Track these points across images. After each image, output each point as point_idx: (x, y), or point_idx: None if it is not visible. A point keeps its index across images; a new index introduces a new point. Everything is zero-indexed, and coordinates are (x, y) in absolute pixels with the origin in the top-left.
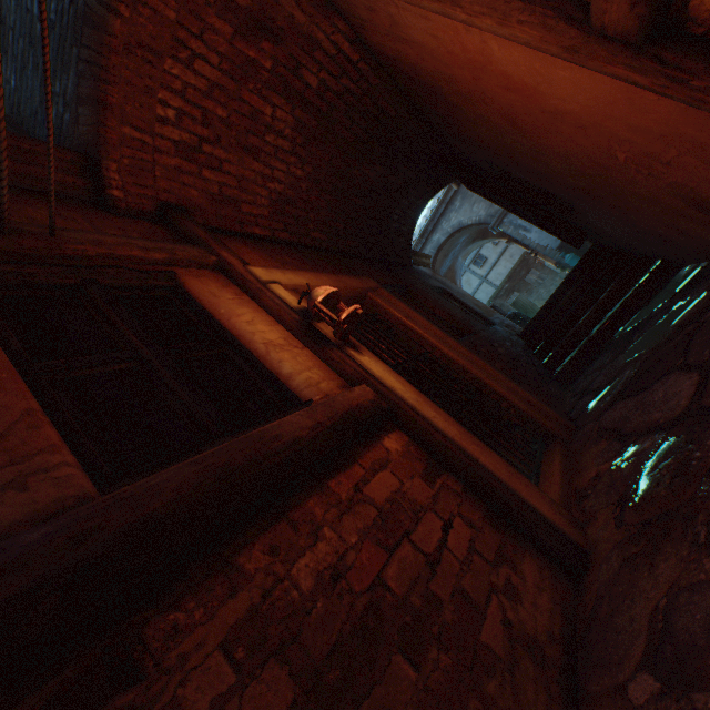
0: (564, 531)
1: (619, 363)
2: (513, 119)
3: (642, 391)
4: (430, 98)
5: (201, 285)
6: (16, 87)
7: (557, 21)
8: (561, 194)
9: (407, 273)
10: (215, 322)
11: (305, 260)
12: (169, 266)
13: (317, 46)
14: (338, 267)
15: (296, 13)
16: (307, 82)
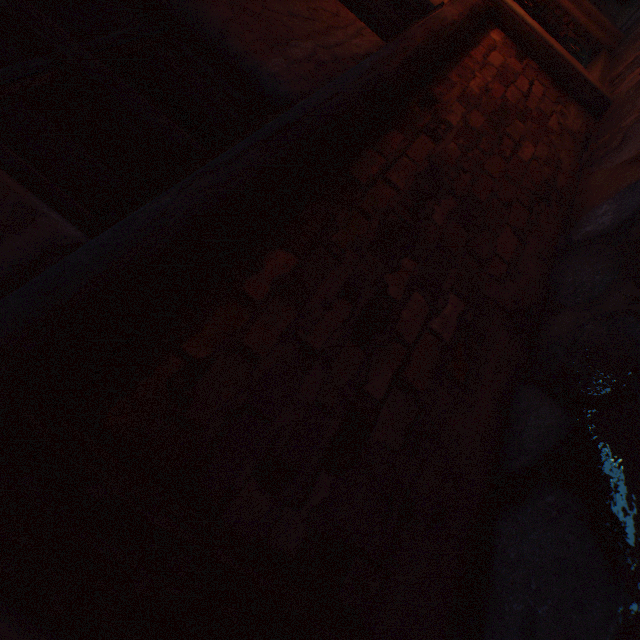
0: (599, 91)
1: None
2: None
3: None
4: None
5: None
6: None
7: None
8: None
9: None
10: None
11: None
12: None
13: None
14: None
15: None
16: None
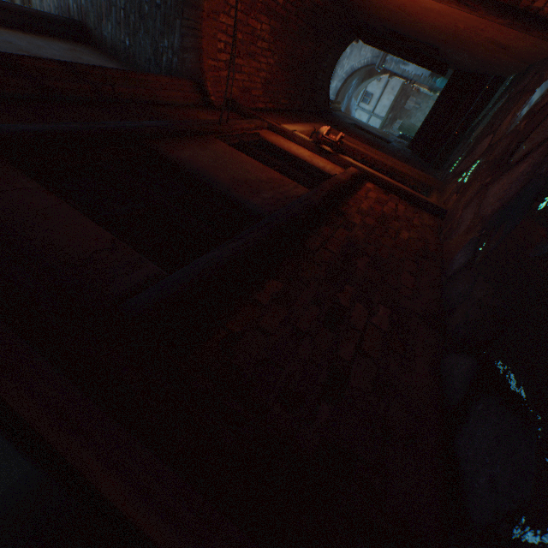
0: (437, 206)
1: (466, 145)
2: (403, 9)
3: (473, 151)
4: None
5: (270, 137)
6: (130, 45)
7: None
8: (432, 43)
9: (332, 117)
10: (284, 152)
11: (287, 119)
12: (255, 131)
13: None
14: (302, 120)
15: None
16: (278, 2)
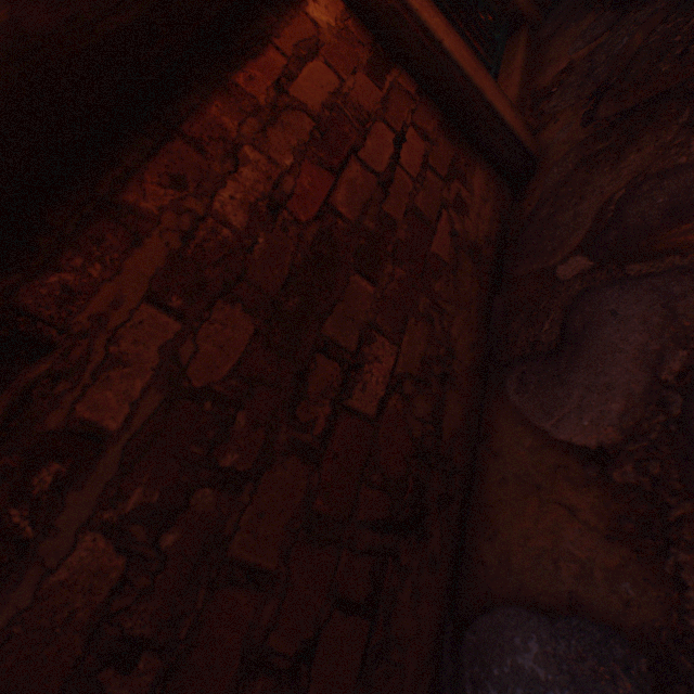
0: (520, 140)
1: None
2: None
3: None
4: None
5: None
6: None
7: None
8: None
9: None
10: None
11: None
12: None
13: None
14: None
15: None
16: None
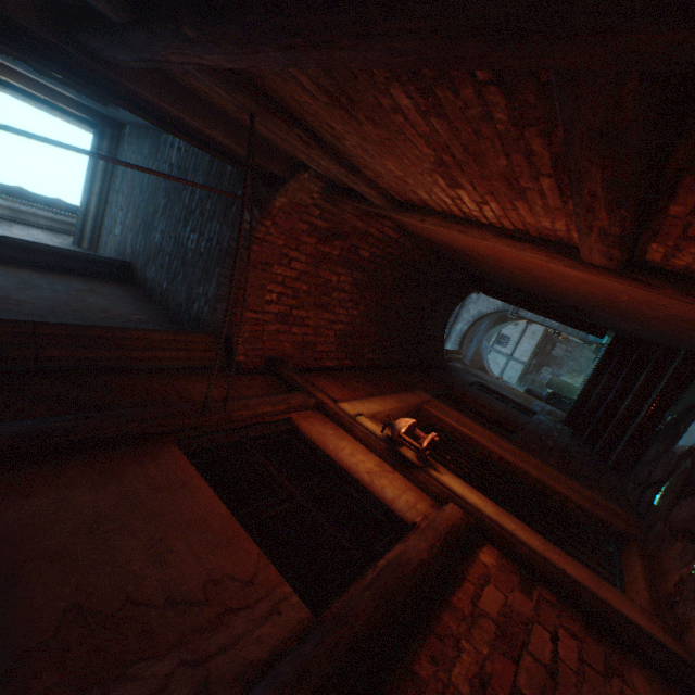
0: (662, 641)
1: (673, 455)
2: (527, 271)
3: None
4: (455, 253)
5: (310, 426)
6: (166, 288)
7: (558, 255)
8: (576, 306)
9: (445, 373)
10: (326, 456)
11: (367, 381)
12: (286, 413)
13: (370, 235)
14: (392, 382)
15: (358, 223)
16: (362, 255)
